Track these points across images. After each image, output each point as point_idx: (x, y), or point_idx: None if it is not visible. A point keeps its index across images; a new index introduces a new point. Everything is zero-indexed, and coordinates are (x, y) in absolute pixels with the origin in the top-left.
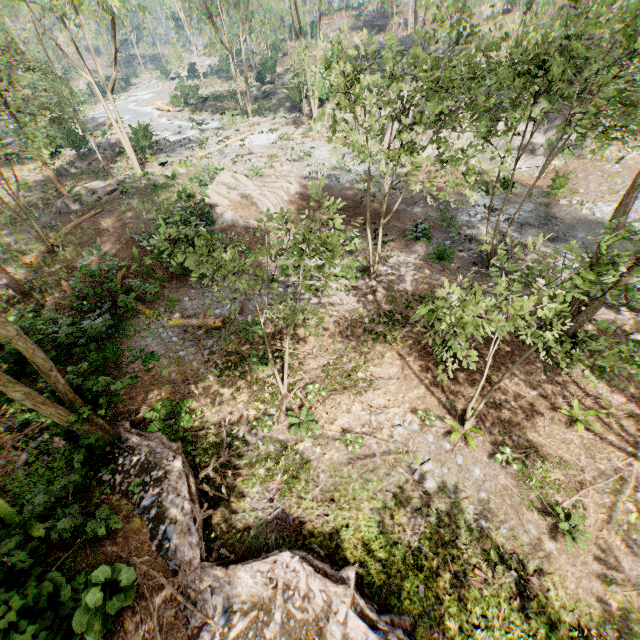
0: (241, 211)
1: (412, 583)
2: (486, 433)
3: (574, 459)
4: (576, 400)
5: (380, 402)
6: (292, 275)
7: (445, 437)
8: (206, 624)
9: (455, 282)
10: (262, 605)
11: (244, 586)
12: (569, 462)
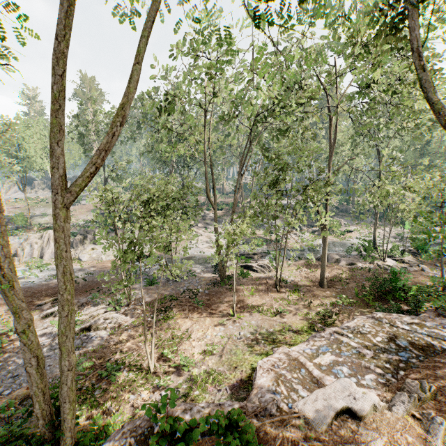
0: None
1: None
2: (241, 313)
3: (263, 302)
4: (246, 290)
5: (200, 334)
6: None
7: (234, 323)
8: (277, 403)
9: (169, 288)
10: (277, 377)
11: (266, 382)
12: (263, 303)
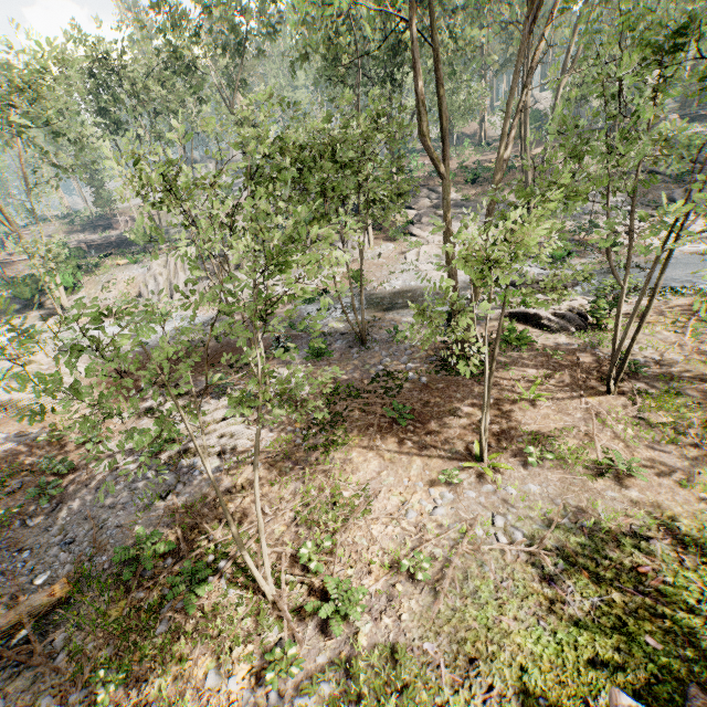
0: (3, 428)
1: (640, 647)
2: (501, 452)
3: (564, 423)
4: (518, 385)
5: (394, 503)
6: (157, 453)
7: (480, 482)
8: None
9: (350, 366)
10: None
11: None
12: (565, 427)
